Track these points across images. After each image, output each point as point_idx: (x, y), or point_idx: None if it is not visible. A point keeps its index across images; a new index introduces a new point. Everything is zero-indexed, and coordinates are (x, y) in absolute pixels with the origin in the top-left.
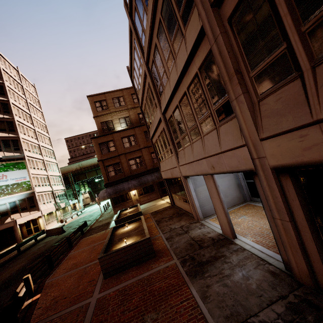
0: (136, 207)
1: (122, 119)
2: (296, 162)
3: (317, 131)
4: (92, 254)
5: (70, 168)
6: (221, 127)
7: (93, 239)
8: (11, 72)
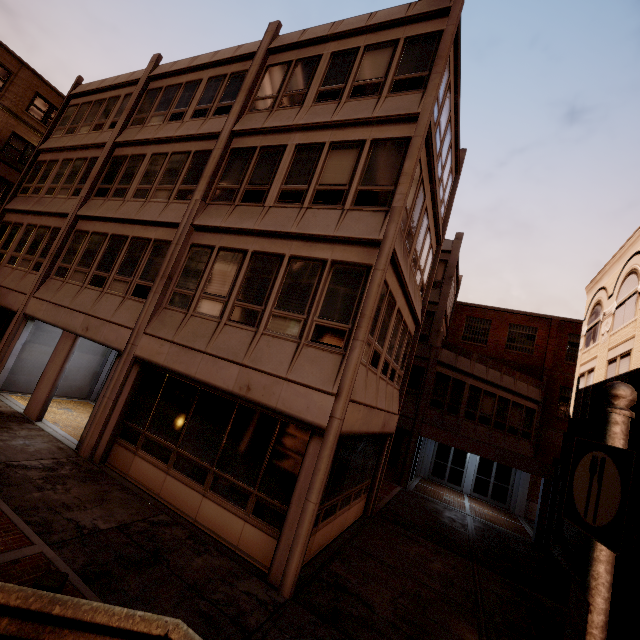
0: None
1: None
2: (149, 359)
3: (169, 347)
4: None
5: None
6: (129, 301)
7: None
8: None
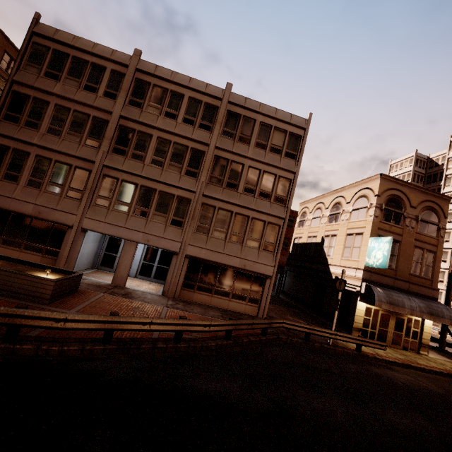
0: None
1: None
2: (195, 256)
3: (205, 251)
4: None
5: None
6: (170, 227)
7: None
8: None
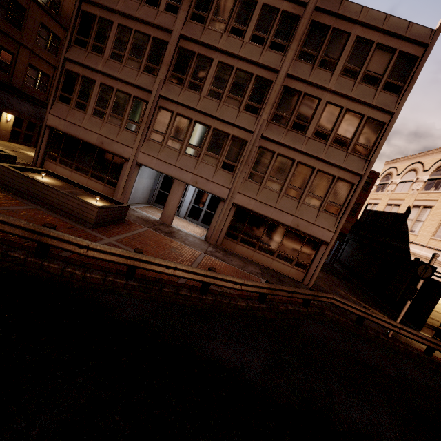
0: None
1: None
2: (243, 205)
3: (254, 202)
4: None
5: None
6: (220, 171)
7: None
8: None
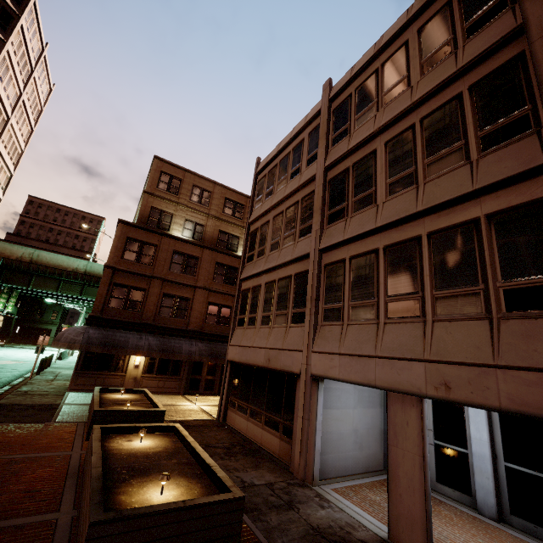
0: (139, 394)
1: (190, 224)
2: None
3: None
4: (4, 486)
5: (9, 250)
6: (509, 322)
7: (7, 439)
8: (31, 40)
